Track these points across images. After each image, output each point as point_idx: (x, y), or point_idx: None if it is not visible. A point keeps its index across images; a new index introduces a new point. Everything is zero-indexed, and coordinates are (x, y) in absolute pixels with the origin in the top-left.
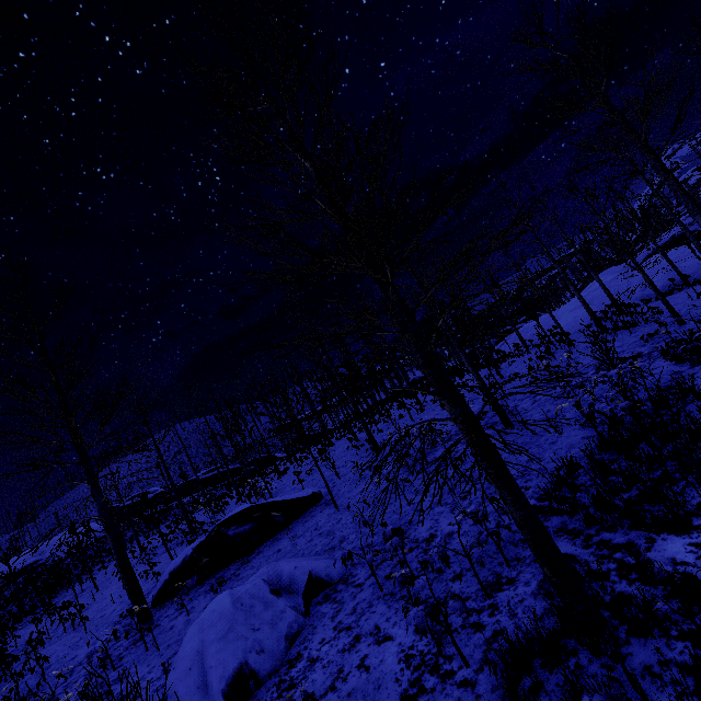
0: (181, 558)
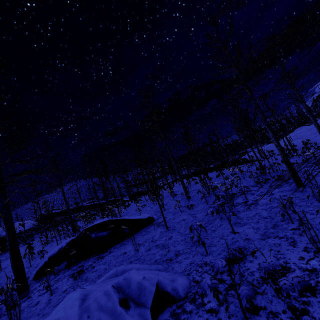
0: (58, 248)
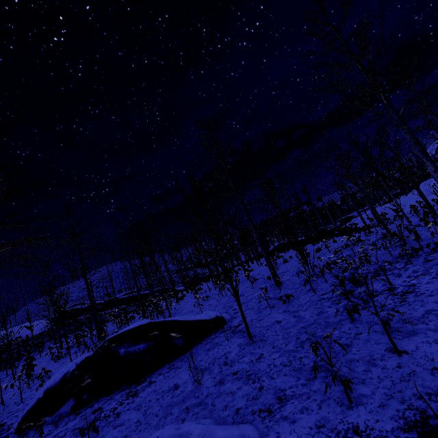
0: (61, 373)
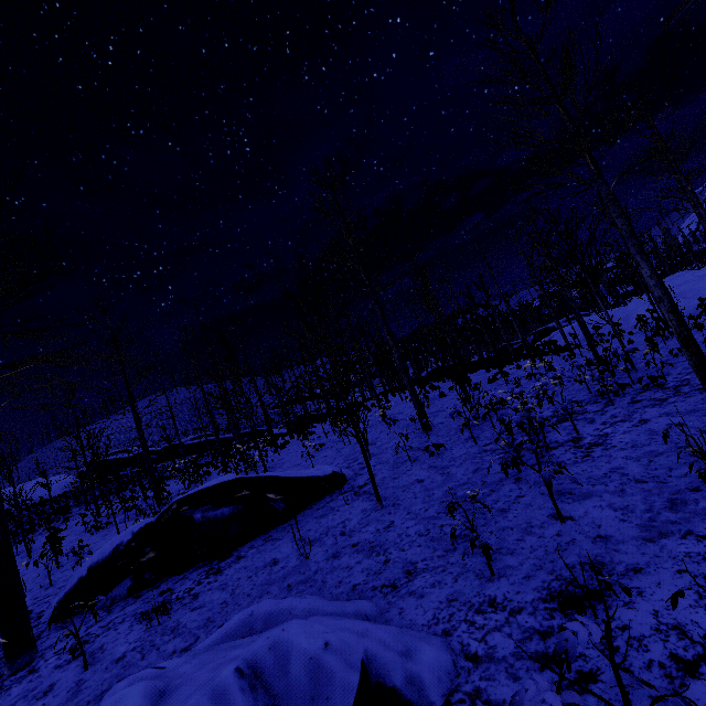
0: (112, 544)
